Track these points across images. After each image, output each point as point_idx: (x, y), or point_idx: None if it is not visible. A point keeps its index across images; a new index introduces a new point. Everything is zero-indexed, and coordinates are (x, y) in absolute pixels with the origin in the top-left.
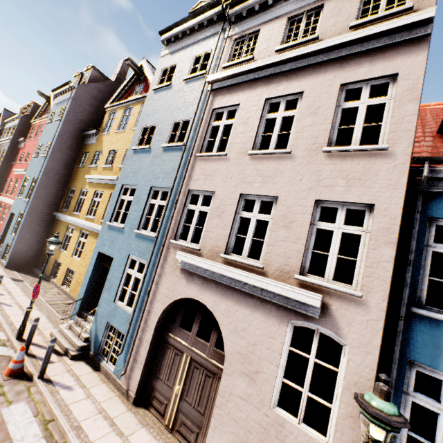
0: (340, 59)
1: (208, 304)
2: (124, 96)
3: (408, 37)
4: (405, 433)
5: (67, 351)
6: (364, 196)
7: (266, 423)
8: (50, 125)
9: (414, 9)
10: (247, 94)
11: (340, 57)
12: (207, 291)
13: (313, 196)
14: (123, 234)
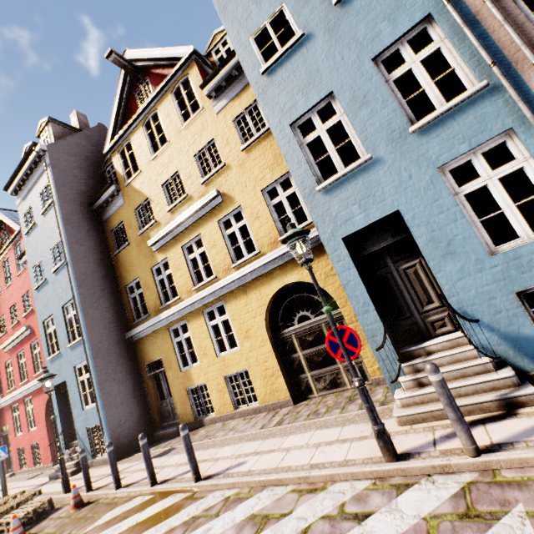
0: None
1: None
2: (125, 120)
3: None
4: None
5: (506, 400)
6: None
7: None
8: (34, 230)
9: None
10: None
11: None
12: None
13: None
14: (382, 164)
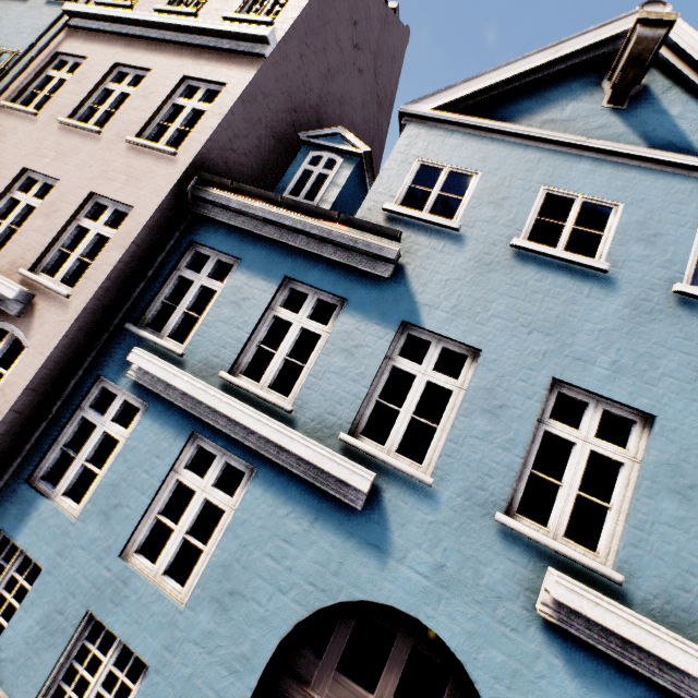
0: (199, 49)
1: None
2: None
3: (250, 50)
4: (60, 448)
5: None
6: (132, 198)
7: None
8: None
9: (274, 27)
10: (102, 49)
11: (199, 46)
12: None
13: (92, 187)
14: None
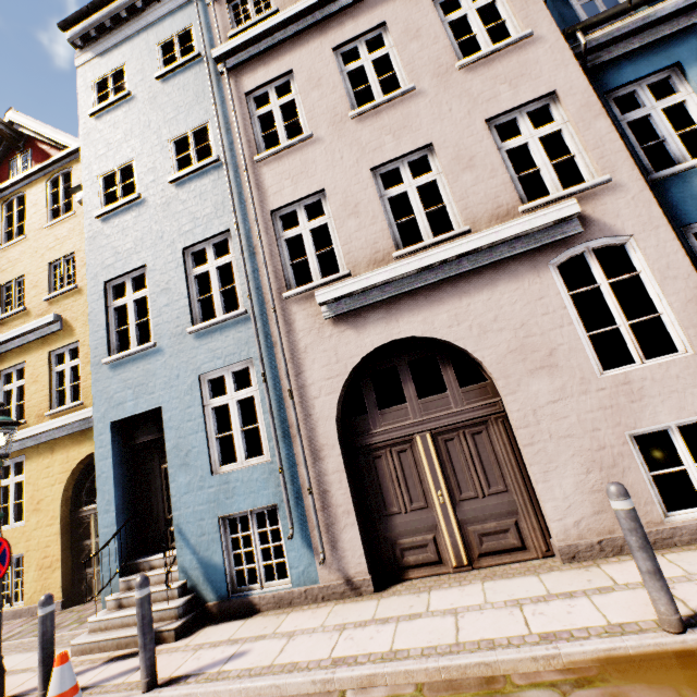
0: None
1: (416, 332)
2: None
3: None
4: None
5: (155, 634)
6: (539, 89)
7: (607, 399)
8: None
9: None
10: (297, 54)
11: None
12: (402, 316)
13: (480, 118)
14: (162, 355)
